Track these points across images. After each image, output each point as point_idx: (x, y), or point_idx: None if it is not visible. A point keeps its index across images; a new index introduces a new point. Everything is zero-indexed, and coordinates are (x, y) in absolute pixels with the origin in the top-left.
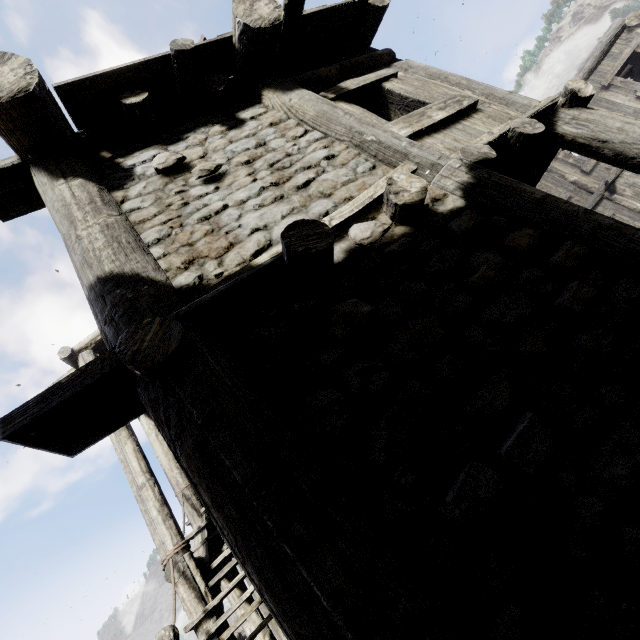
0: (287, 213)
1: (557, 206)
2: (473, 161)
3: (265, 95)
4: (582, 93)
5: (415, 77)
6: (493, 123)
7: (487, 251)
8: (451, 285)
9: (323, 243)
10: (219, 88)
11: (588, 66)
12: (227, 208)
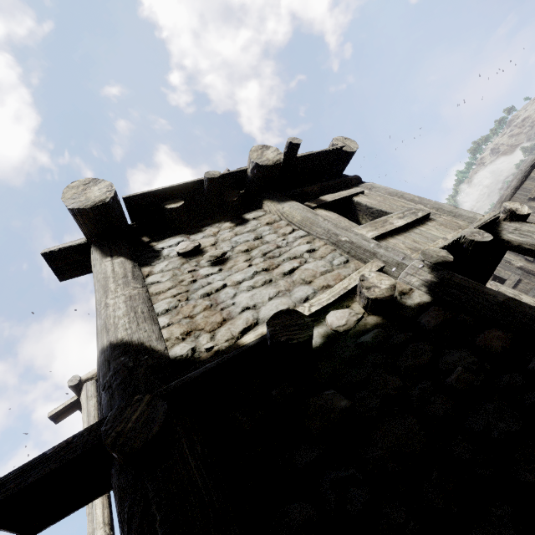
0: (273, 295)
1: (523, 310)
2: (433, 262)
3: (265, 203)
4: (520, 212)
5: (377, 194)
6: (445, 229)
7: (459, 349)
8: (427, 383)
9: (303, 334)
10: (233, 199)
11: (513, 184)
12: (225, 287)
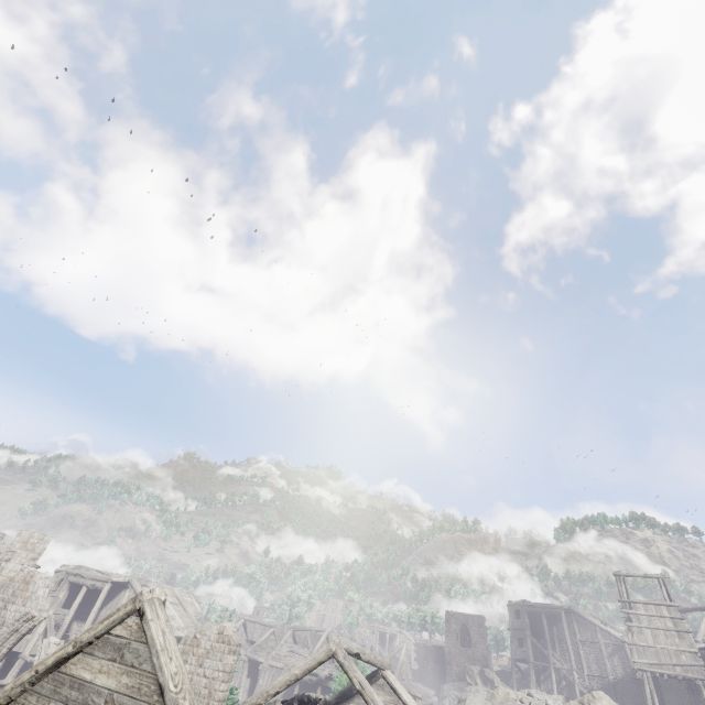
0: None
1: None
2: None
3: None
4: None
5: None
6: None
7: None
8: None
9: None
10: None
11: None
12: None
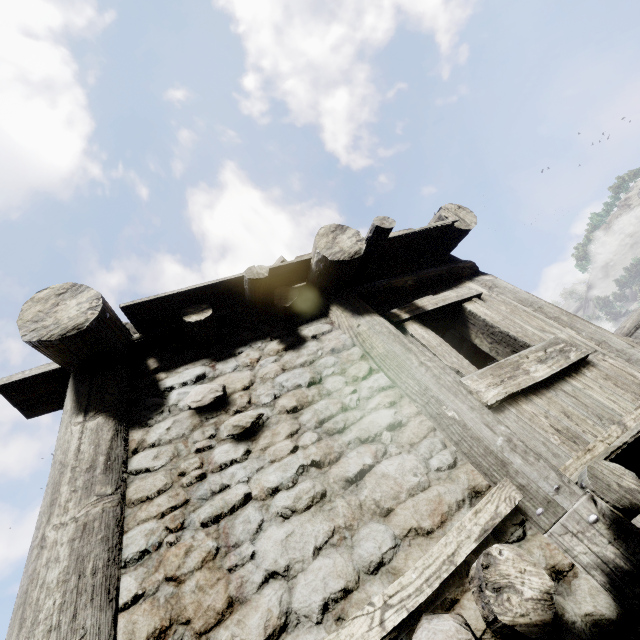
0: (323, 542)
1: None
2: (613, 504)
3: (333, 311)
4: None
5: (502, 299)
6: (615, 390)
7: None
8: None
9: None
10: (286, 303)
11: None
12: (247, 503)
